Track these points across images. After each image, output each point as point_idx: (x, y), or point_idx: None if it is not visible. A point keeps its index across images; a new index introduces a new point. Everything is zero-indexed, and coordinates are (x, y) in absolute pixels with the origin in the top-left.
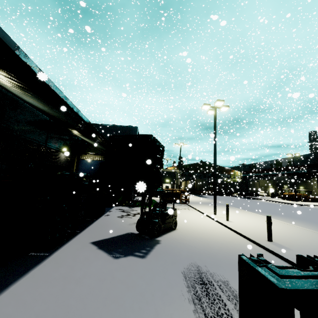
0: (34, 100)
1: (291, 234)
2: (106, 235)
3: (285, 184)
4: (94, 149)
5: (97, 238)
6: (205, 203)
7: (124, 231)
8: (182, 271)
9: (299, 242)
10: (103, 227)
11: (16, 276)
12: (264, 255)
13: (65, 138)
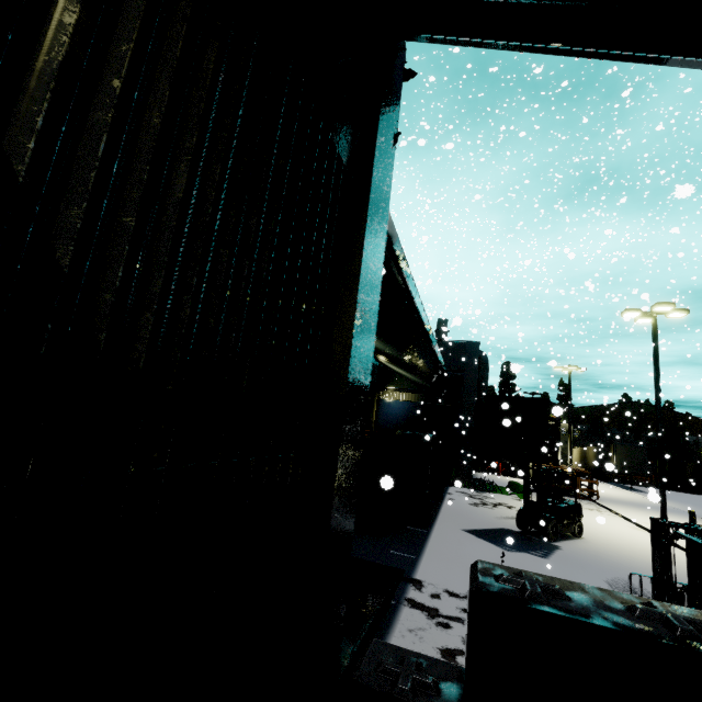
0: (375, 341)
1: None
2: (474, 525)
3: None
4: (402, 382)
5: (465, 526)
6: (641, 505)
7: (496, 525)
8: (604, 579)
9: None
10: (461, 515)
11: (420, 542)
12: None
13: None
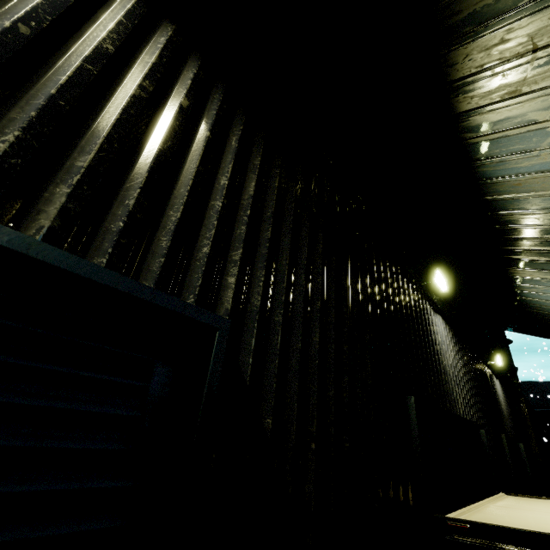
0: None
1: None
2: None
3: None
4: None
5: None
6: None
7: None
8: None
9: None
10: None
11: None
12: None
13: None
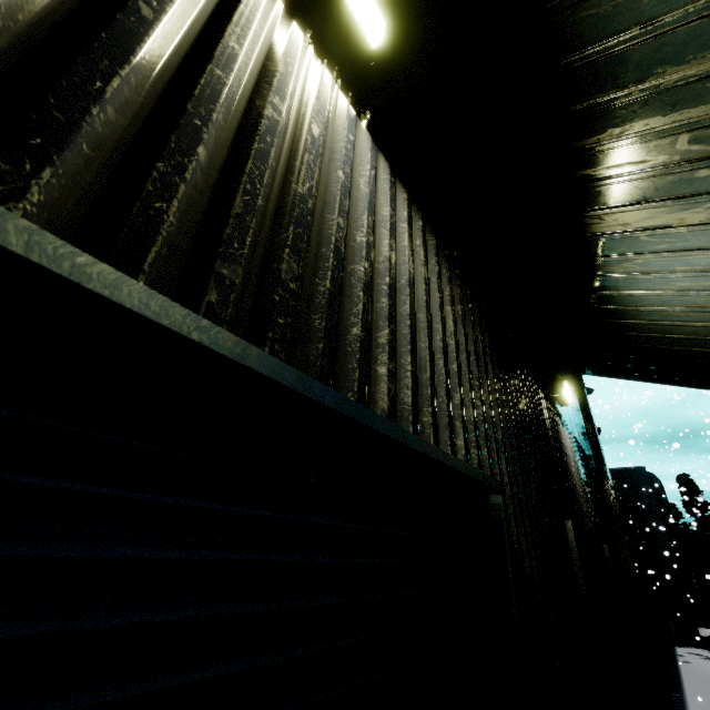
0: None
1: None
2: None
3: None
4: None
5: None
6: None
7: None
8: None
9: None
10: (709, 680)
11: (678, 704)
12: None
13: None
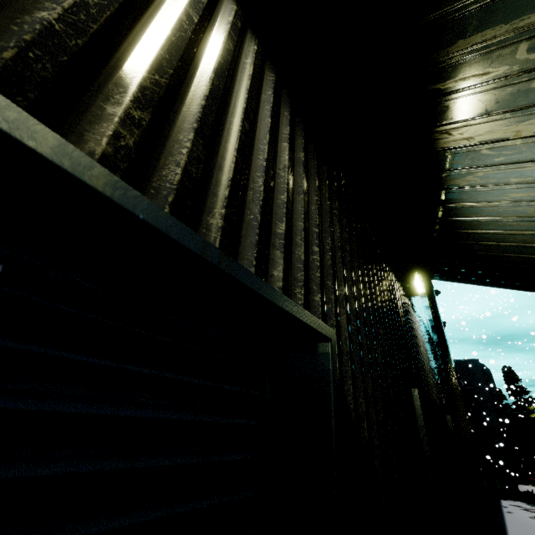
0: None
1: None
2: None
3: None
4: None
5: None
6: None
7: None
8: None
9: None
10: (528, 527)
11: None
12: None
13: None
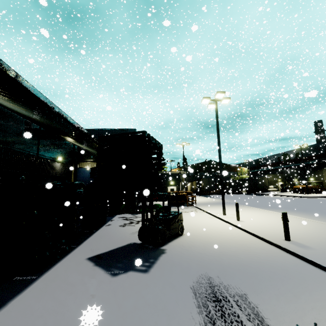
0: (13, 104)
1: (310, 230)
2: (105, 248)
3: (295, 176)
4: (91, 156)
5: (94, 253)
6: (213, 203)
7: (126, 242)
8: (190, 286)
9: (320, 238)
10: (103, 239)
11: None
12: (284, 257)
13: (59, 147)
